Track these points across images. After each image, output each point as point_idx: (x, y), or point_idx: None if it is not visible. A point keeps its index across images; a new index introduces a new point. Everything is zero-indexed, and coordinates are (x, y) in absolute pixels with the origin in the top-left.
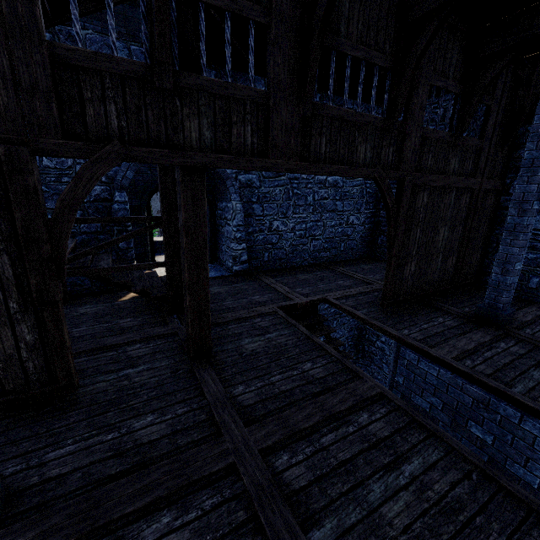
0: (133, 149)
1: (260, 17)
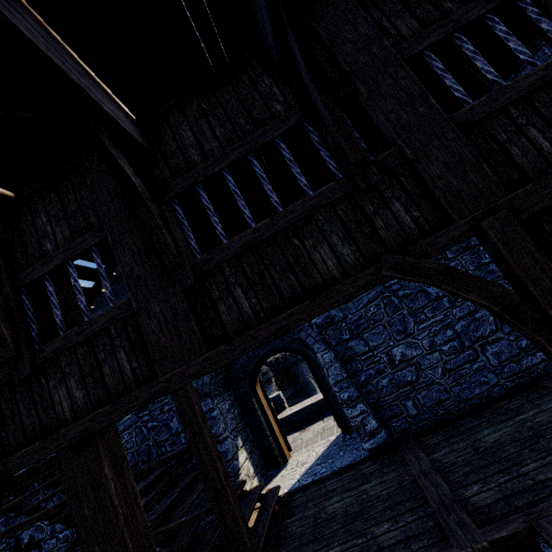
0: (10, 460)
1: (95, 239)
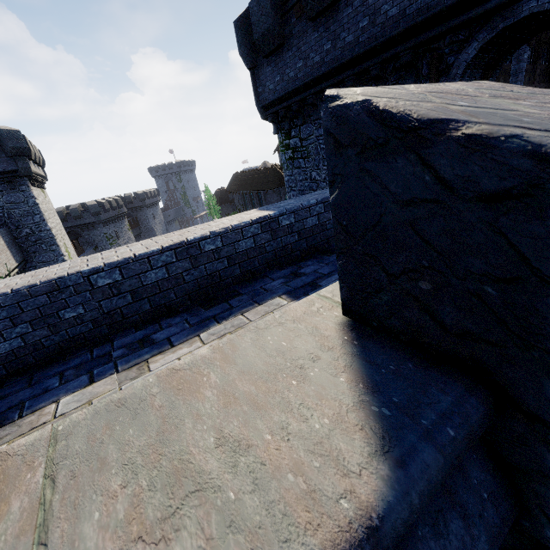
0: None
1: None
